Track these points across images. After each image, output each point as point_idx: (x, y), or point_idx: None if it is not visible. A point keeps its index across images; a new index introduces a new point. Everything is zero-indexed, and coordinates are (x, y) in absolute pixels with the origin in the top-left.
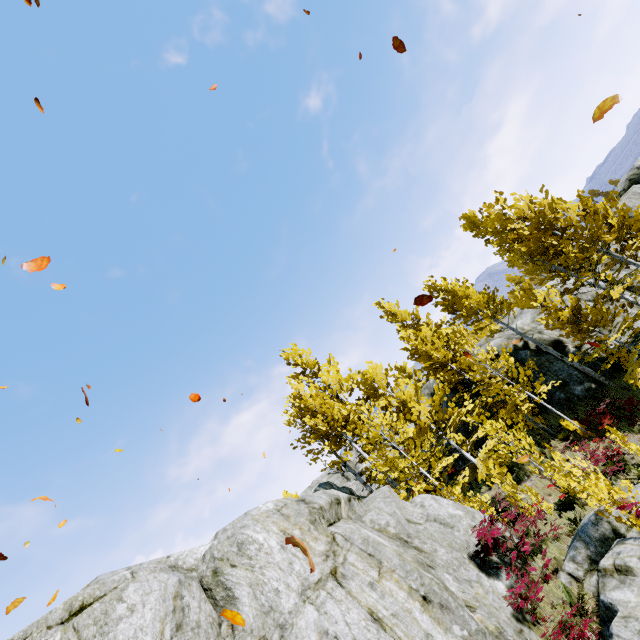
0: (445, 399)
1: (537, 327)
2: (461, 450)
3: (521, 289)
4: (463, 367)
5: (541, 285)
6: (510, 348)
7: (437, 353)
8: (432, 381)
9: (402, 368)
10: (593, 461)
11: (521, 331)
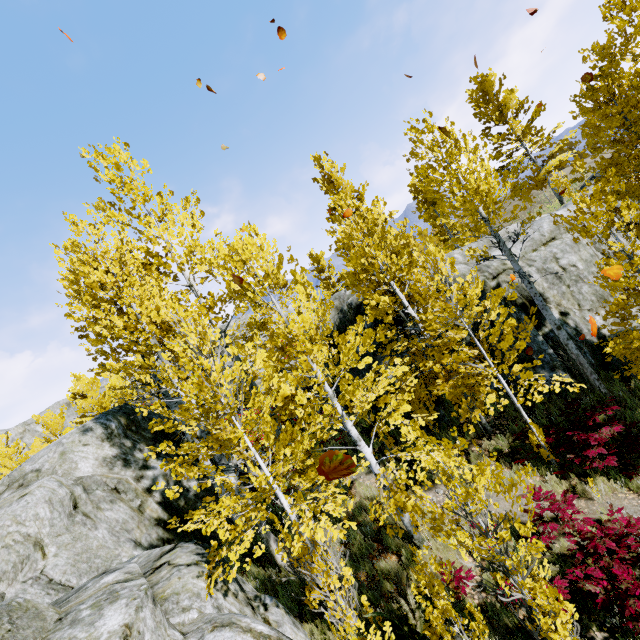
0: (369, 349)
1: (525, 268)
2: (360, 443)
3: (488, 213)
4: (418, 298)
5: (624, 197)
6: (515, 294)
7: (383, 257)
8: (349, 292)
9: (317, 258)
10: (602, 572)
11: (501, 266)
